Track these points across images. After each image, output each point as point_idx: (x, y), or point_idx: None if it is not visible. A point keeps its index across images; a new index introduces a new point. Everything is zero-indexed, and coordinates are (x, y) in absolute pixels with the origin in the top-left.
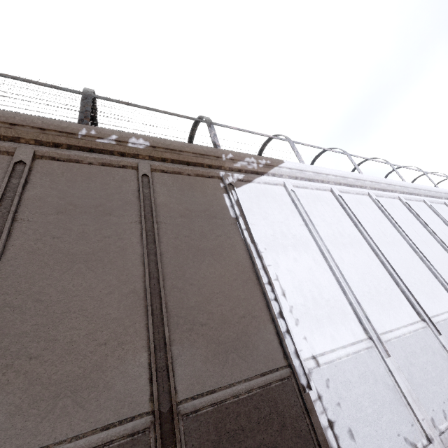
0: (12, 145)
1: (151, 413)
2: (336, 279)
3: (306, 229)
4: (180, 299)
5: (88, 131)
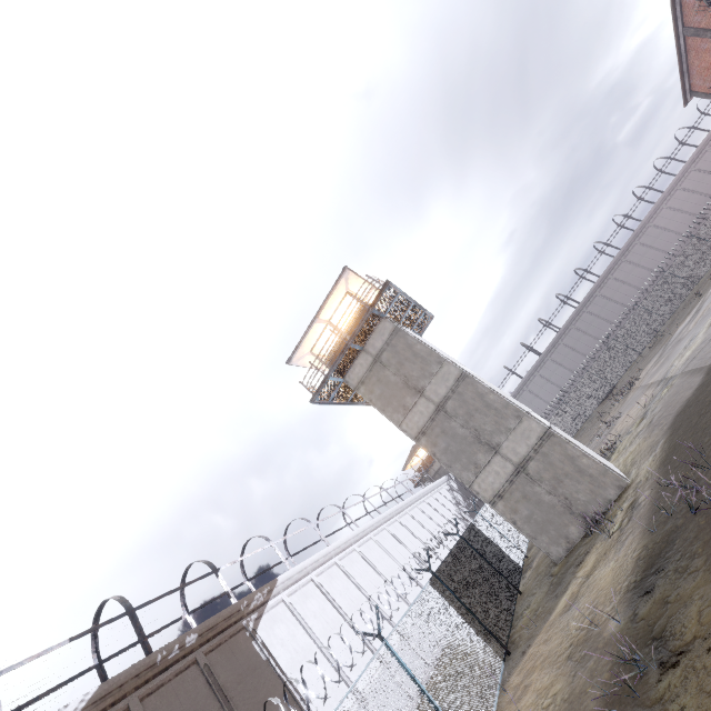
0: (125, 703)
1: None
2: (333, 667)
3: (308, 635)
4: None
5: (162, 654)
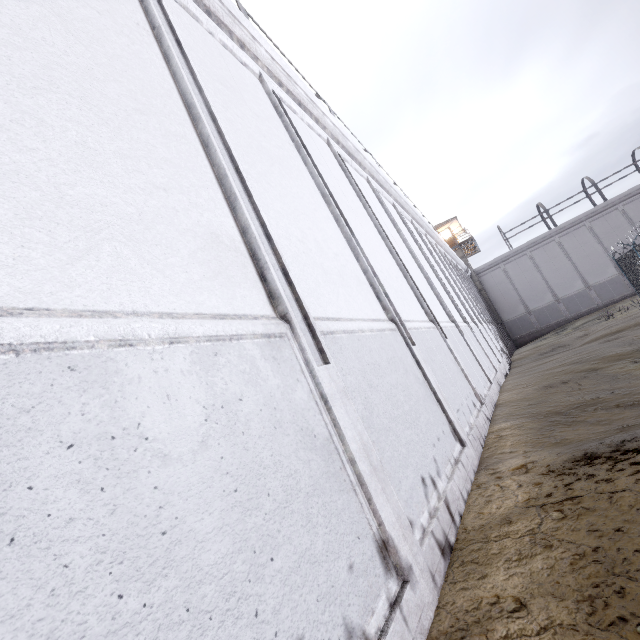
0: None
1: None
2: None
3: None
4: None
5: None
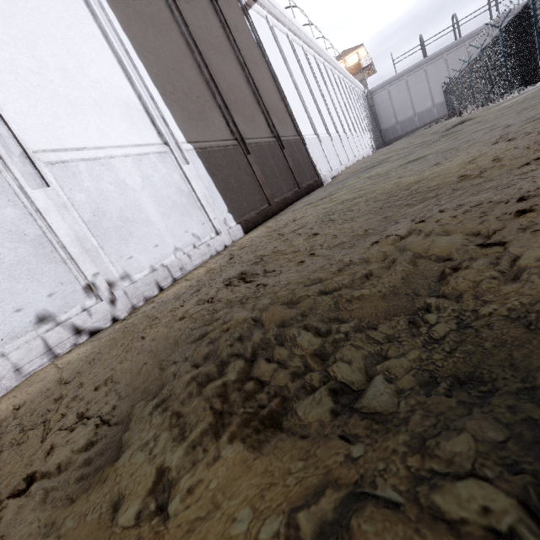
0: None
1: (274, 138)
2: (302, 103)
3: (285, 65)
4: (260, 93)
5: None
